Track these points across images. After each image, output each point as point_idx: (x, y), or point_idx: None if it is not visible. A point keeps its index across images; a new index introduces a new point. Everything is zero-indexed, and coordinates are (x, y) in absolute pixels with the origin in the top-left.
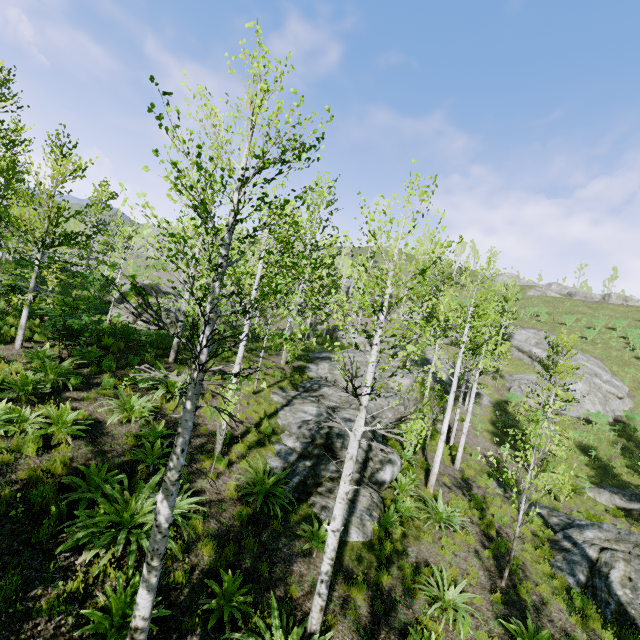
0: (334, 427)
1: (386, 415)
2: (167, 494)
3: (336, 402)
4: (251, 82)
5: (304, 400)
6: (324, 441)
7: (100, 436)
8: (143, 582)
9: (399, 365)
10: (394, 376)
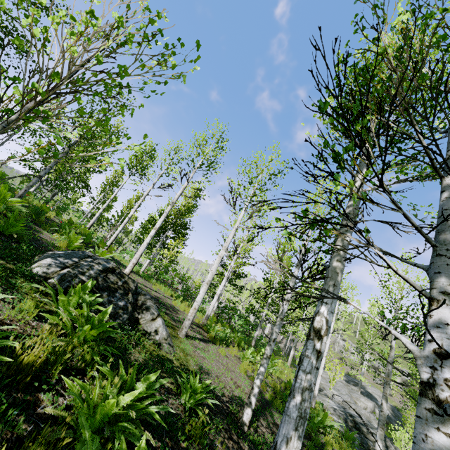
0: (354, 417)
1: (373, 423)
2: (386, 401)
3: (339, 402)
4: (407, 266)
5: (321, 394)
6: (353, 425)
7: (271, 377)
8: (380, 439)
9: (357, 390)
10: (359, 397)
